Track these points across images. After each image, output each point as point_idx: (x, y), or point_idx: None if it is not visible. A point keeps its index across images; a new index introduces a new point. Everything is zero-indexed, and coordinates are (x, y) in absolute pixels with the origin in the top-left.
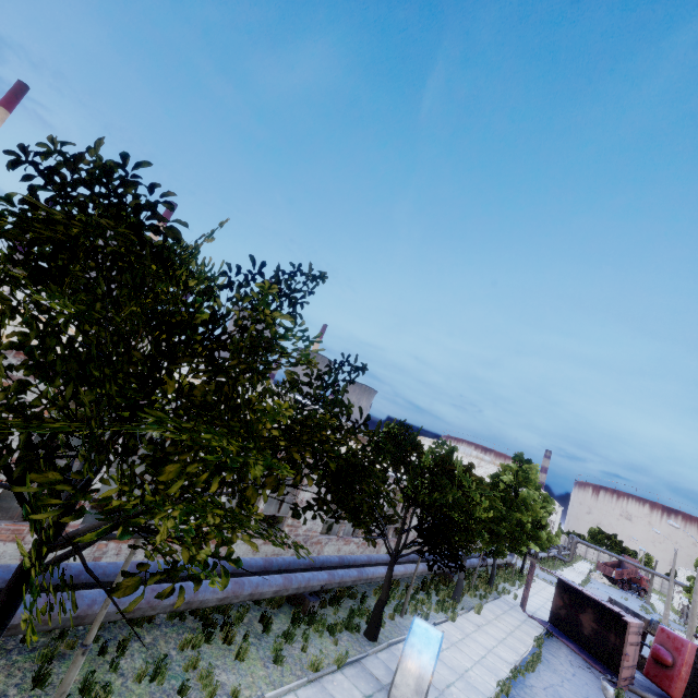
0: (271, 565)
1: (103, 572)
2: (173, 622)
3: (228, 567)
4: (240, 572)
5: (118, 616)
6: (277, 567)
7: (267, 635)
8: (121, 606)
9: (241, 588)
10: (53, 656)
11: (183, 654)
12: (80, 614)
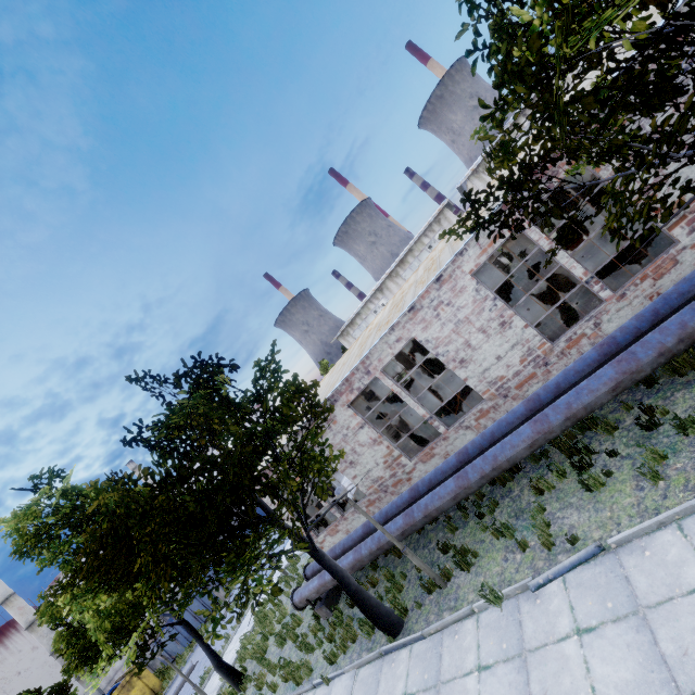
0: (613, 345)
1: (441, 472)
2: (541, 463)
3: (545, 396)
4: (567, 387)
5: (451, 504)
6: (630, 337)
7: (657, 432)
8: (444, 499)
9: (545, 423)
10: (456, 527)
11: (540, 500)
12: (425, 515)
